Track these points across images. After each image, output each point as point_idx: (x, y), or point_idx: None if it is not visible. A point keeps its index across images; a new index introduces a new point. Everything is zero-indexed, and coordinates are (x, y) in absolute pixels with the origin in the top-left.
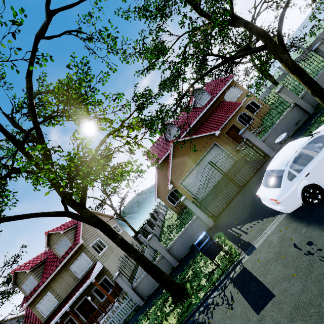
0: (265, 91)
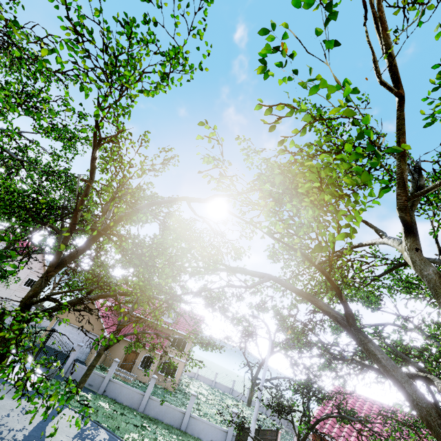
0: (245, 396)
